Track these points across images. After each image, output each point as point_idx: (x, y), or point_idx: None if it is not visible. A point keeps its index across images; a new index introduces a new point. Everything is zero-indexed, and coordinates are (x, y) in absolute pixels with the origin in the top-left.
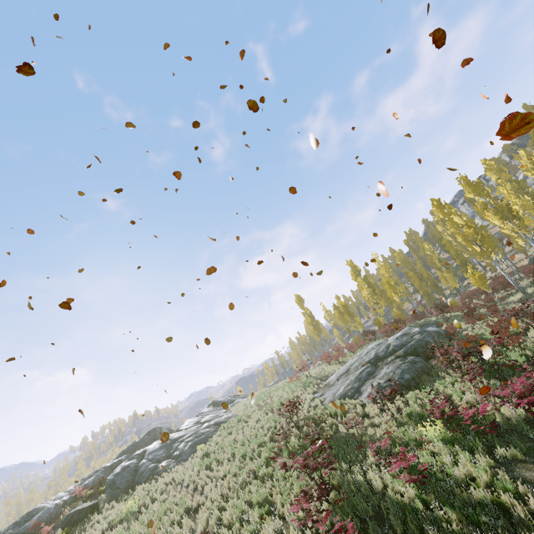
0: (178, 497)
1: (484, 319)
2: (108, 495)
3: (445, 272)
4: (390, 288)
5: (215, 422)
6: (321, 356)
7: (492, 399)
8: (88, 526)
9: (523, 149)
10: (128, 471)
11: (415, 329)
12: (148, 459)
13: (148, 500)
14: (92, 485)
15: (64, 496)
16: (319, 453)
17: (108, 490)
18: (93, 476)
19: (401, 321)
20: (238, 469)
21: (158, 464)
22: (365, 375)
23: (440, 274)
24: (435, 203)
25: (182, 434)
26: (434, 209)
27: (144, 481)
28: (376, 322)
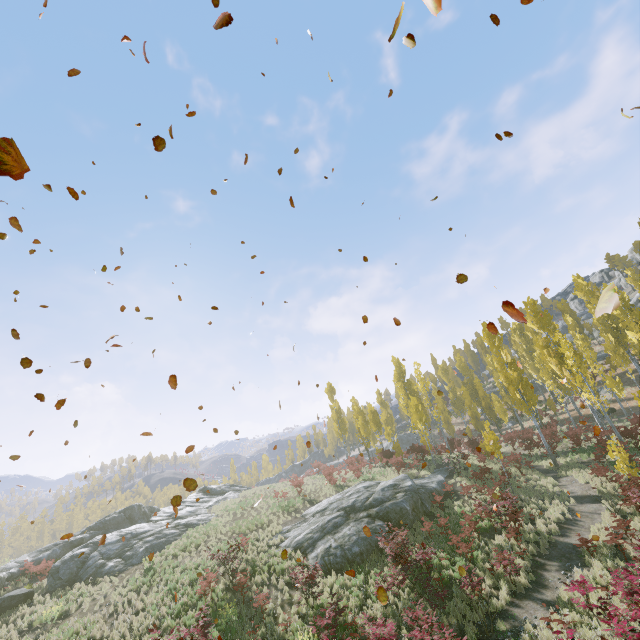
0: (91, 621)
1: (482, 492)
2: (48, 583)
3: (504, 396)
4: (417, 413)
5: (186, 522)
6: (324, 471)
7: (390, 620)
8: (13, 617)
9: (631, 270)
10: (75, 561)
11: (408, 482)
12: (101, 552)
13: (71, 609)
14: (46, 560)
15: (13, 568)
16: (190, 639)
17: (50, 578)
18: (49, 550)
19: (427, 449)
20: (155, 606)
21: (107, 561)
22: (330, 526)
23: (494, 398)
24: (486, 329)
25: (146, 529)
26: (485, 335)
27: (87, 577)
28: (395, 446)
